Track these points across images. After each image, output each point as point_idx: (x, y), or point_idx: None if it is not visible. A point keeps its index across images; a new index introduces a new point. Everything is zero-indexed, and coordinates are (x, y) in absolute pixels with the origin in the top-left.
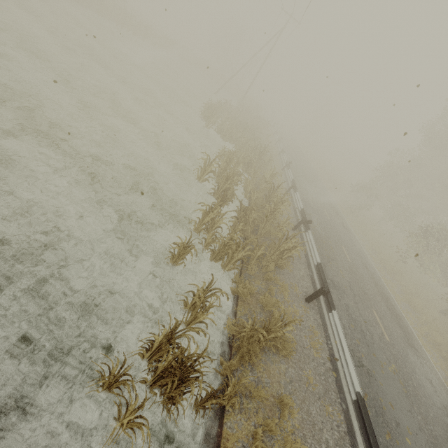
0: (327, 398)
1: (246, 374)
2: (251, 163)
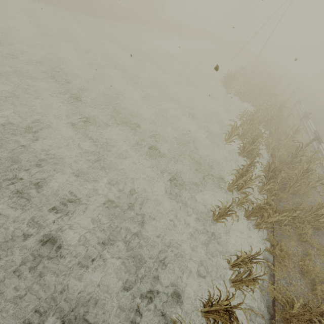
0: None
1: None
2: (271, 120)
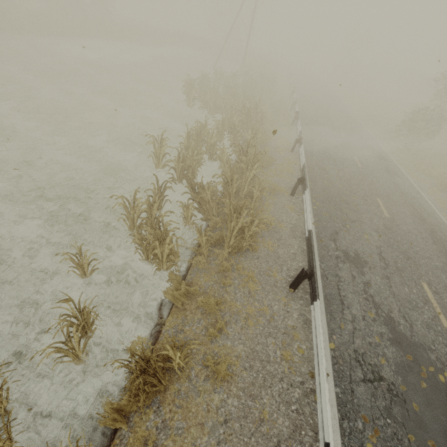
0: (294, 442)
1: (146, 418)
2: (235, 129)
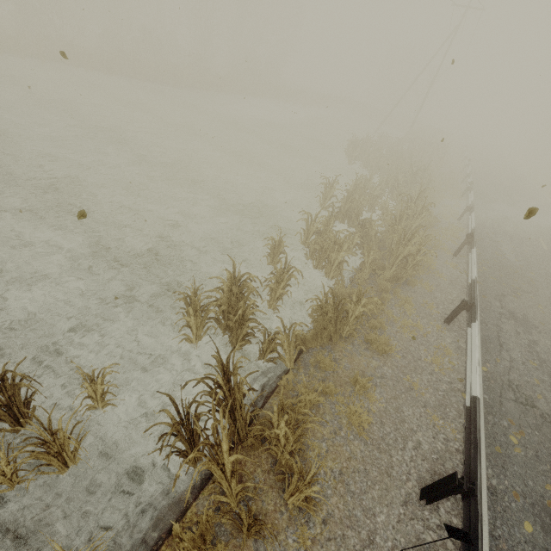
0: (439, 412)
1: (322, 353)
2: (399, 188)
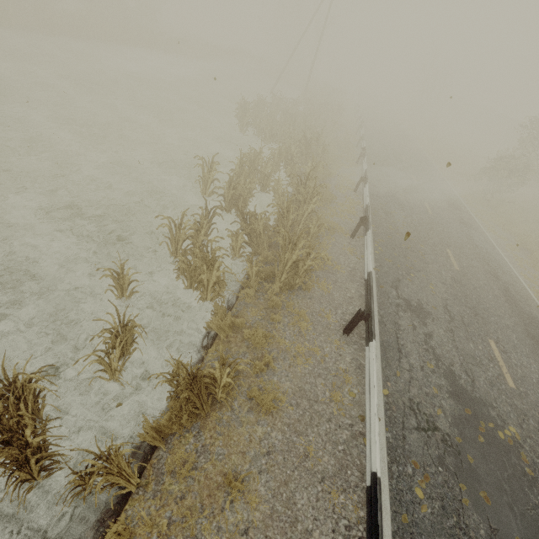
0: (339, 480)
1: (186, 441)
2: (293, 160)
